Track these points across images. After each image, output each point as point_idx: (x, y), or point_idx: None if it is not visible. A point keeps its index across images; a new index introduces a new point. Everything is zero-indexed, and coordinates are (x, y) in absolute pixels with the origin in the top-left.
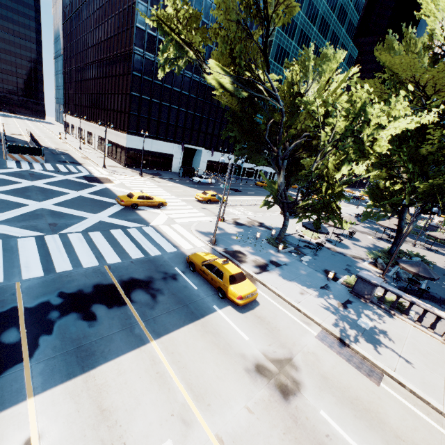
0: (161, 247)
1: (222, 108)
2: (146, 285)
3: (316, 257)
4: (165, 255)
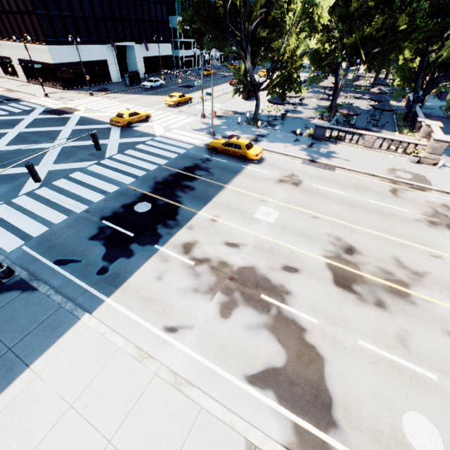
0: (182, 147)
1: None
2: (197, 168)
3: (284, 125)
4: (189, 151)
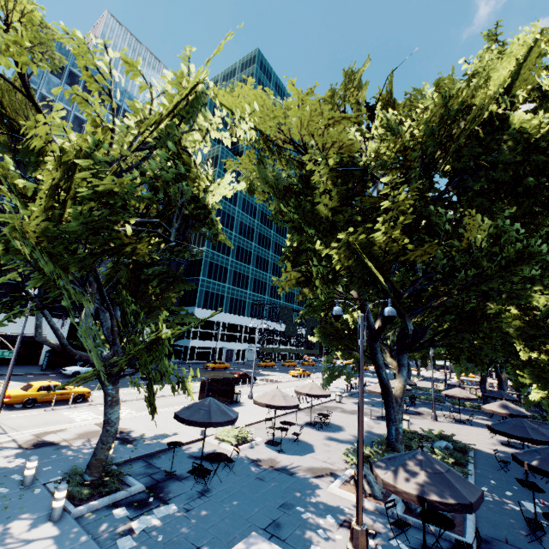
0: None
1: None
2: None
3: (198, 502)
4: None
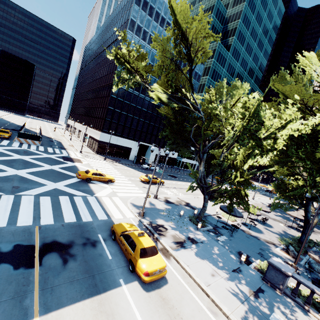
0: (95, 215)
1: (169, 121)
2: (64, 249)
3: (232, 238)
4: (95, 222)
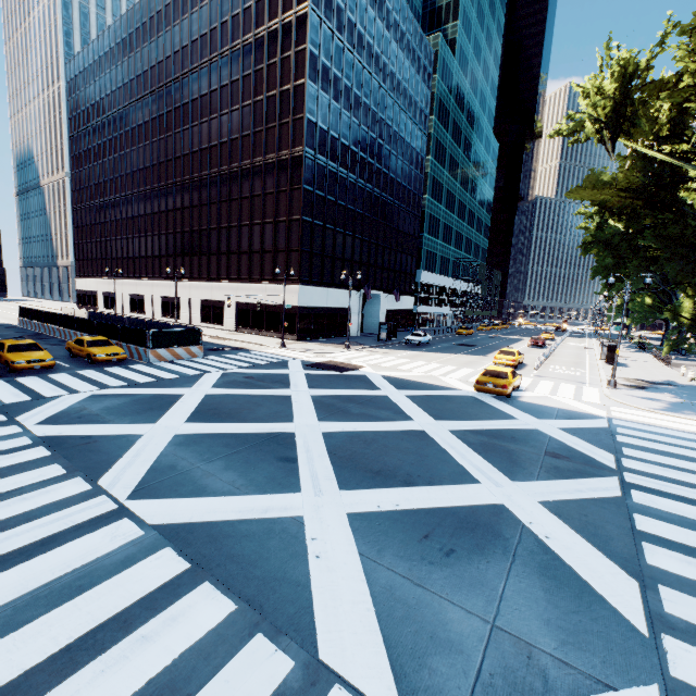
0: None
1: (396, 229)
2: None
3: None
4: None
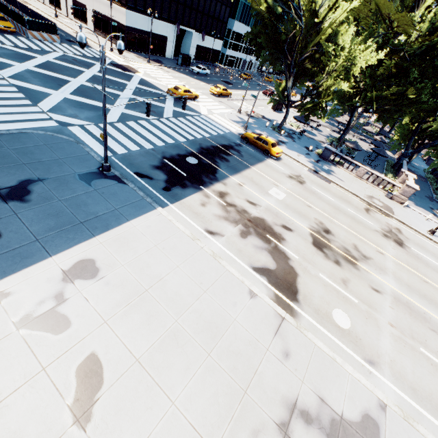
0: (221, 130)
1: None
2: (231, 148)
3: (300, 140)
4: (226, 134)
